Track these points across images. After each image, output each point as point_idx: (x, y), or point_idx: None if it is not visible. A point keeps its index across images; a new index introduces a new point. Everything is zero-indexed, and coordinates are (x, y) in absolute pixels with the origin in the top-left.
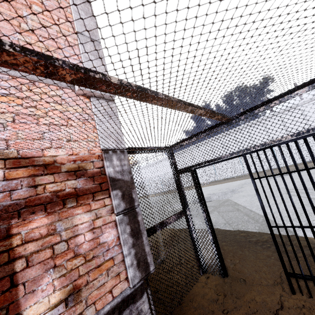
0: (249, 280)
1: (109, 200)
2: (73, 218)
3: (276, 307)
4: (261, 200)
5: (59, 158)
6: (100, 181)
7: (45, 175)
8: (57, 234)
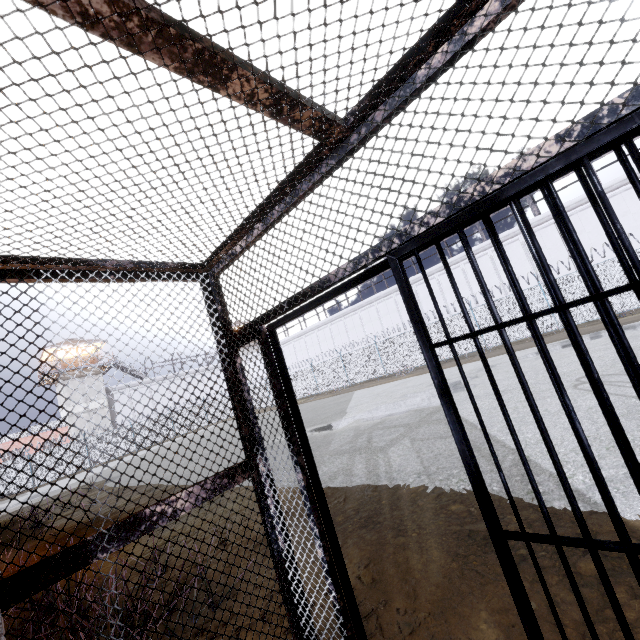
0: None
1: None
2: None
3: None
4: (459, 430)
5: None
6: None
7: None
8: None
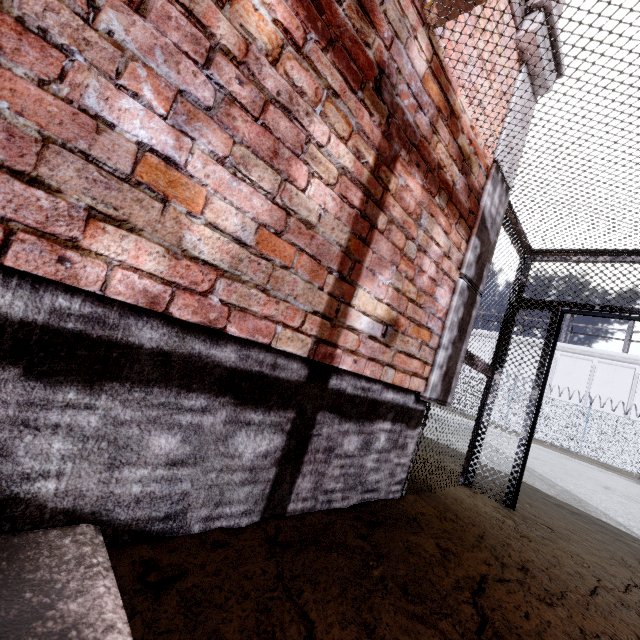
0: (560, 533)
1: (464, 245)
2: (434, 225)
3: (627, 581)
4: None
5: (463, 118)
6: (471, 207)
7: (445, 125)
8: (417, 226)
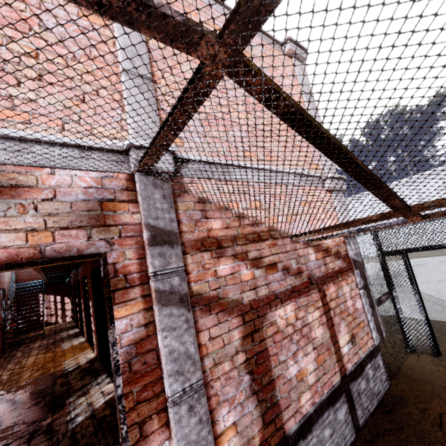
0: None
1: (353, 277)
2: (342, 288)
3: None
4: None
5: (329, 244)
6: (347, 262)
7: (327, 257)
8: (339, 298)
